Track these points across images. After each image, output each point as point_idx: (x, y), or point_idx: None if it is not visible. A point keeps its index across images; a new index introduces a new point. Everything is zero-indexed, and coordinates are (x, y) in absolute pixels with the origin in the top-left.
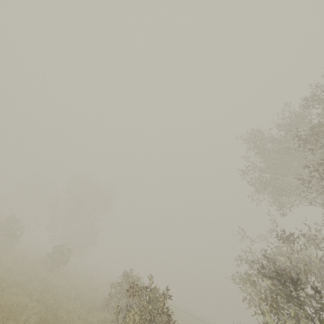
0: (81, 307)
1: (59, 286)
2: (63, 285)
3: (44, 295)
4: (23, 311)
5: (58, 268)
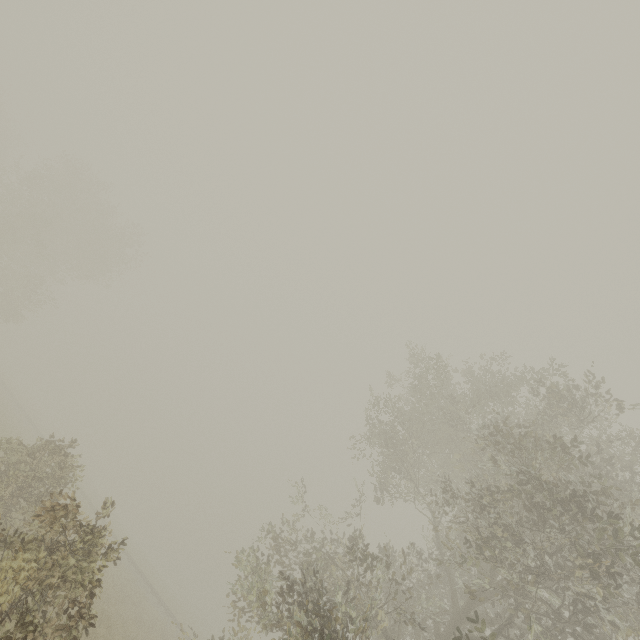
0: None
1: None
2: None
3: None
4: None
5: None
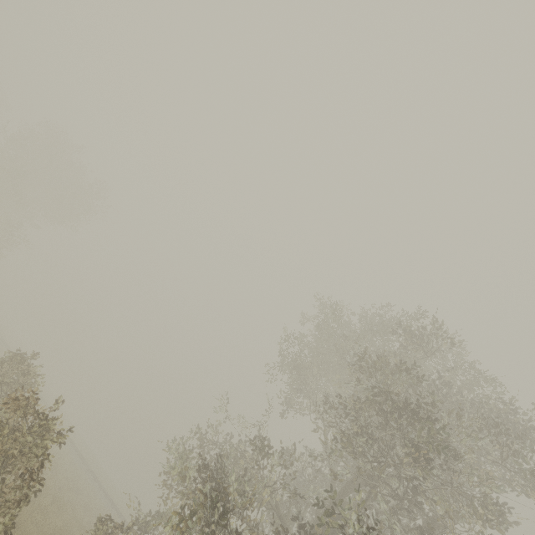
0: None
1: None
2: None
3: None
4: None
5: None
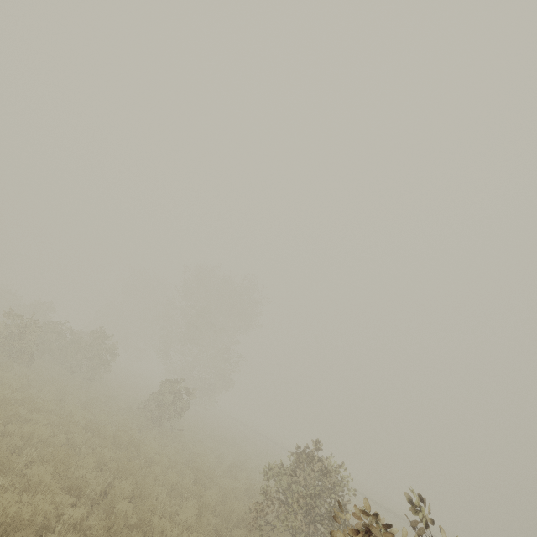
0: (201, 516)
1: (160, 460)
2: (167, 457)
3: (117, 484)
4: (50, 530)
5: (168, 420)
